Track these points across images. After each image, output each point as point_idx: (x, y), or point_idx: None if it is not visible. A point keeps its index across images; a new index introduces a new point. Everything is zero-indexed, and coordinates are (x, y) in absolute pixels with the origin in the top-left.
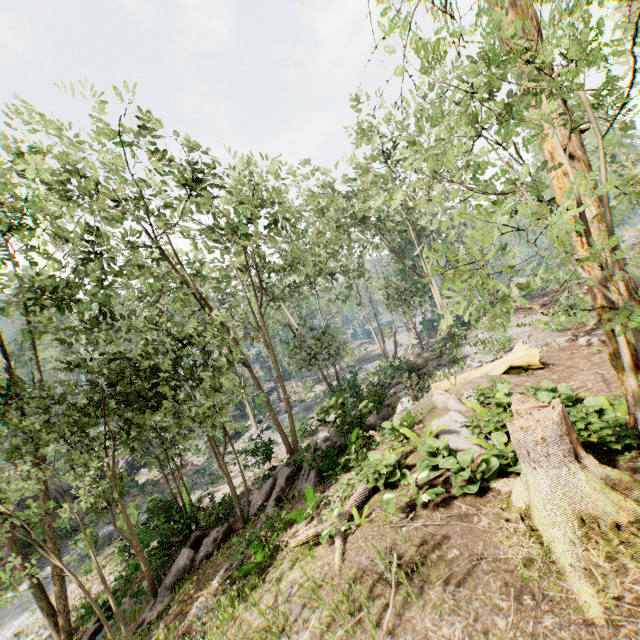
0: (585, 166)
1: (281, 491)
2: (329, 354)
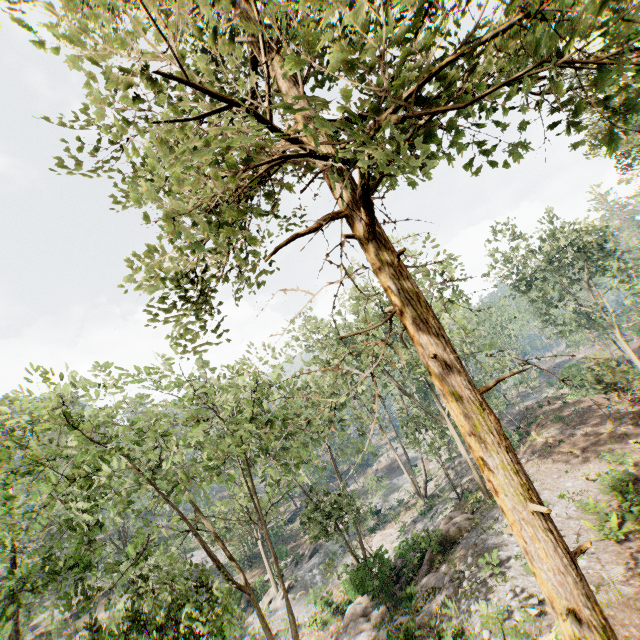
0: (599, 635)
1: None
2: (347, 523)
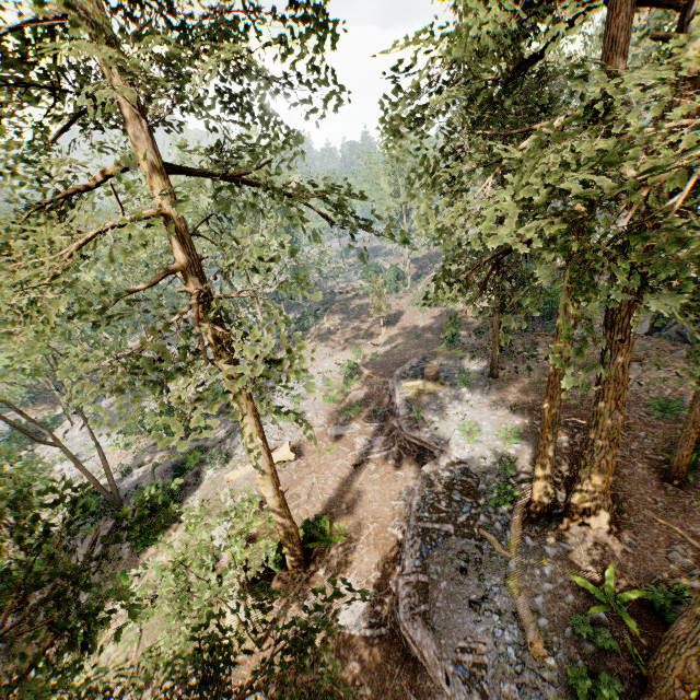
0: (270, 476)
1: (103, 549)
2: None
